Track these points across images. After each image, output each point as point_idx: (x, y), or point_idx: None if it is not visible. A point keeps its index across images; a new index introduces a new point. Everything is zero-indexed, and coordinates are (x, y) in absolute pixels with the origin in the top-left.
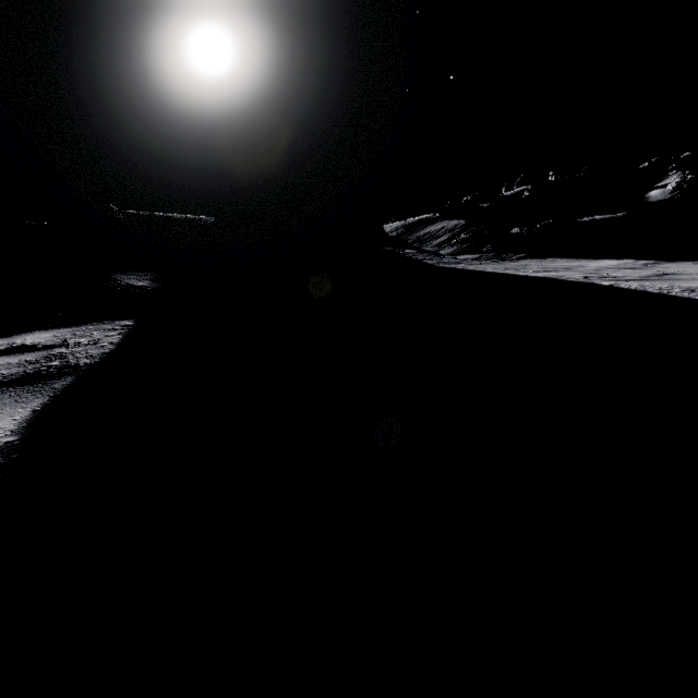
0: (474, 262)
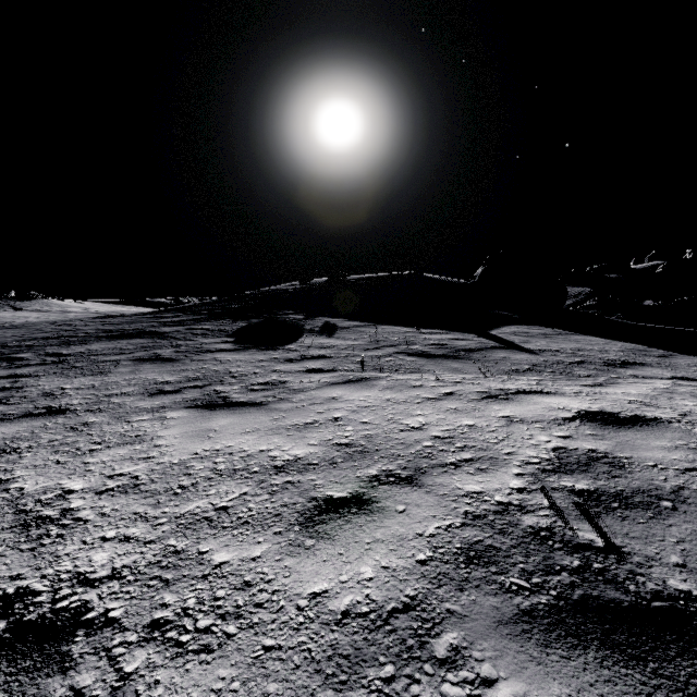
0: None
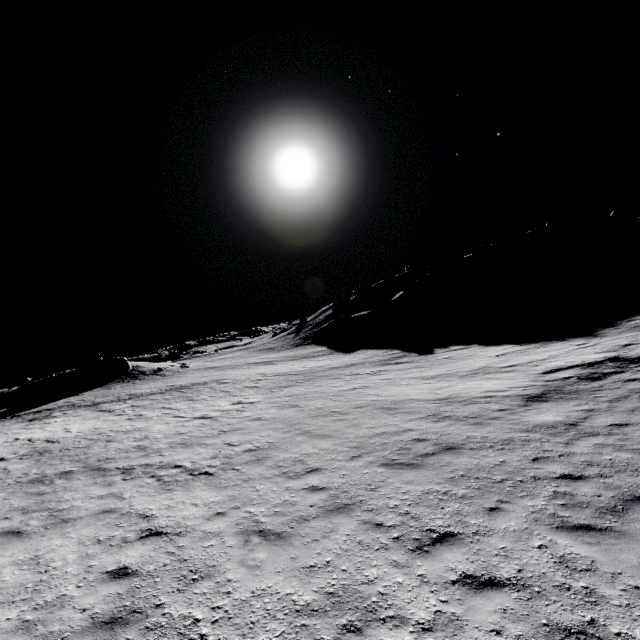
0: (144, 377)
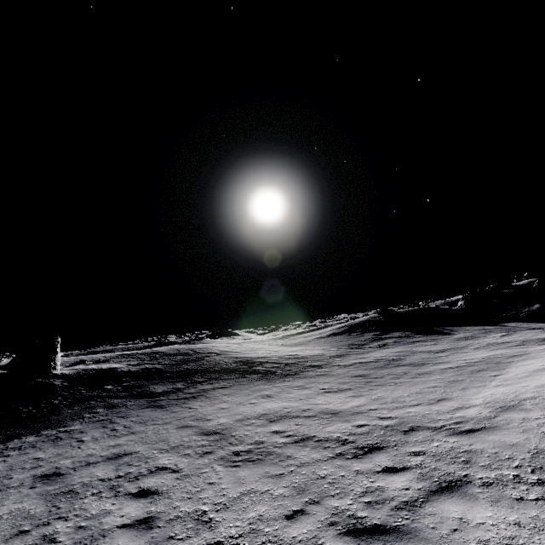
0: None
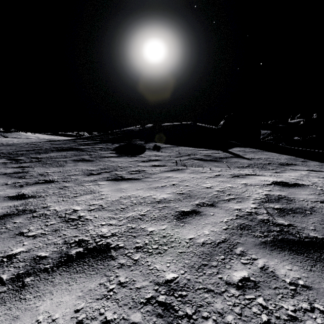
0: None
